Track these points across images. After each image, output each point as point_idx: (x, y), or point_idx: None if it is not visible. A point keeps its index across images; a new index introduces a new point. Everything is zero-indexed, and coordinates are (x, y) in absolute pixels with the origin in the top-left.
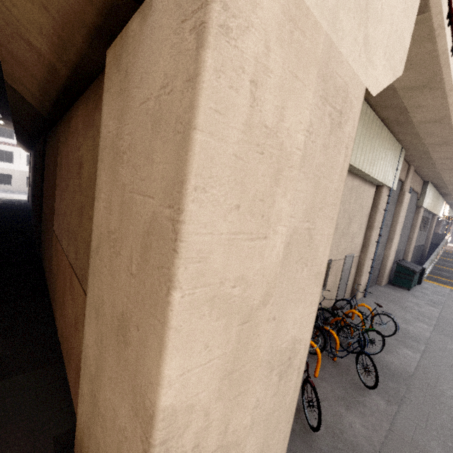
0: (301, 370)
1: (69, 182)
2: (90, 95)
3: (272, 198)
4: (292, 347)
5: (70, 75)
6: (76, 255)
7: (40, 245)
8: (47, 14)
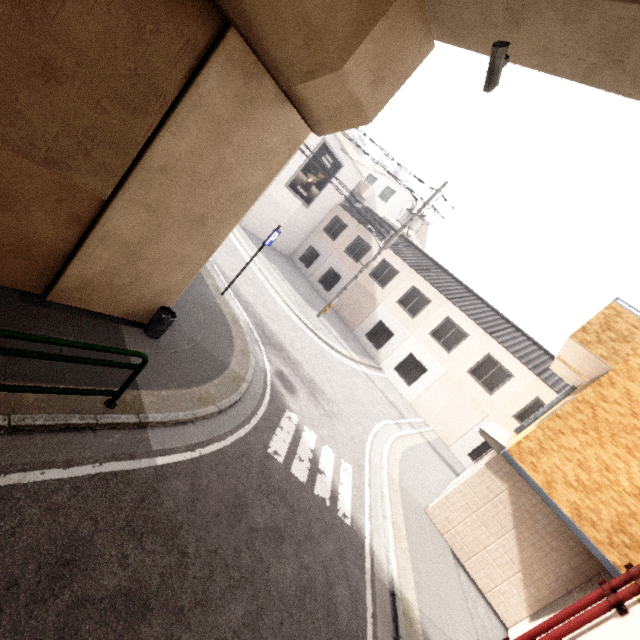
0: None
1: None
2: None
3: None
4: None
5: None
6: (1, 118)
7: None
8: None
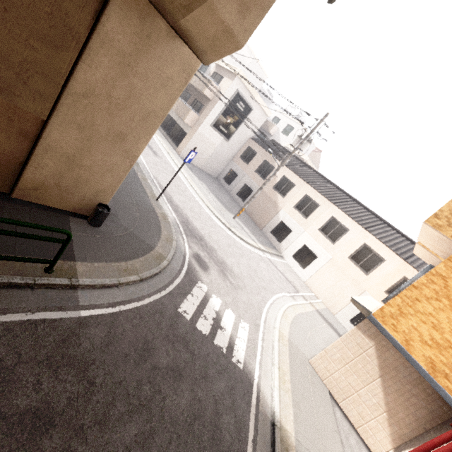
0: None
1: None
2: None
3: None
4: None
5: None
6: None
7: None
8: None
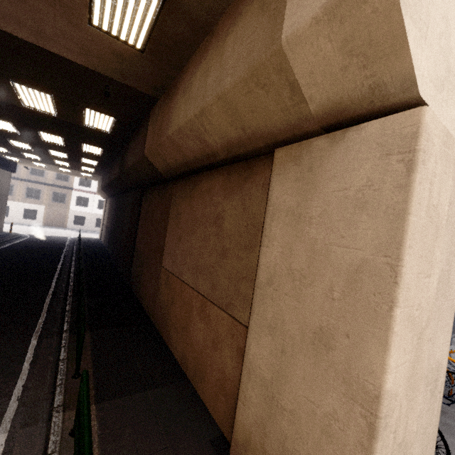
0: (441, 395)
1: (197, 229)
2: (236, 170)
3: (433, 249)
4: (437, 370)
5: (227, 159)
6: (214, 287)
7: (131, 278)
8: (240, 131)
